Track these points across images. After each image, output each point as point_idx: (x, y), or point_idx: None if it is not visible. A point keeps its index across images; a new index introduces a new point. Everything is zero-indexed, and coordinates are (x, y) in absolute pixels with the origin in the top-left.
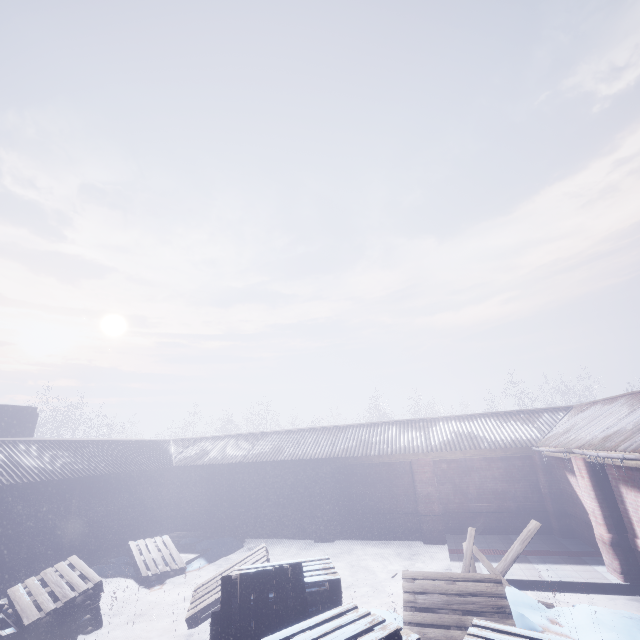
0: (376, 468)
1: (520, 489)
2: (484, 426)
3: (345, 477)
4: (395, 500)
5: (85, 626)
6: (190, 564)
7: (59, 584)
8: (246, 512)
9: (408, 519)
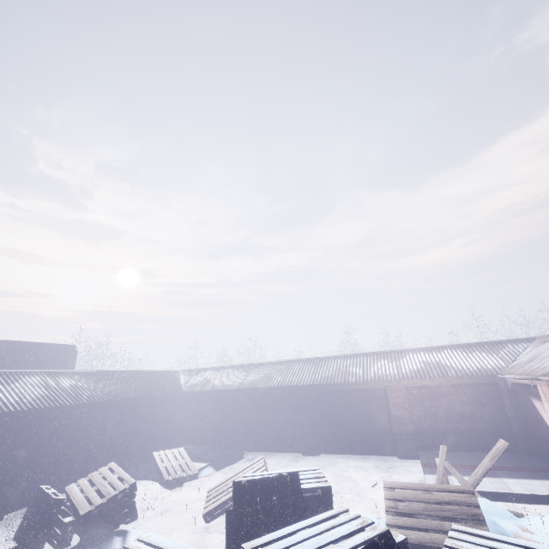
0: (354, 393)
1: (486, 412)
2: (451, 356)
3: (327, 401)
4: (371, 421)
5: (125, 517)
6: (201, 471)
7: (103, 484)
8: (244, 429)
9: (384, 437)
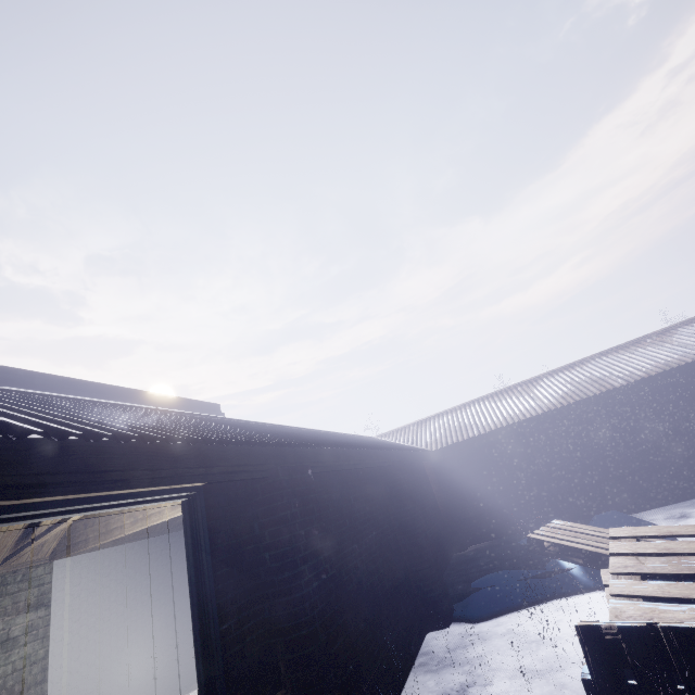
0: None
1: None
2: None
3: None
4: None
5: None
6: None
7: None
8: (590, 481)
9: None
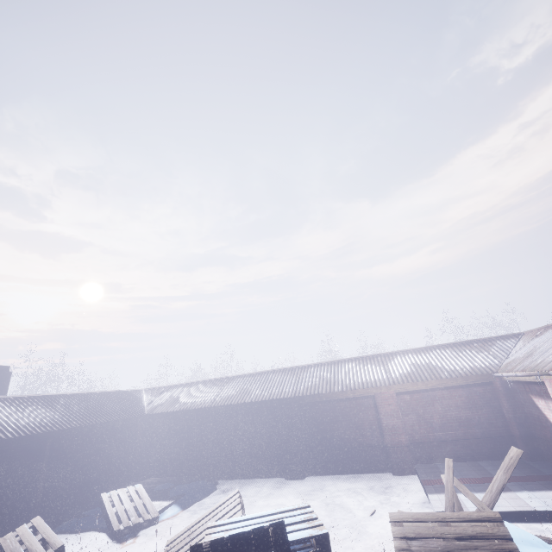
0: (340, 404)
1: (484, 415)
2: (441, 357)
3: (311, 414)
4: (361, 434)
5: None
6: (164, 512)
7: None
8: (217, 454)
9: (375, 452)
